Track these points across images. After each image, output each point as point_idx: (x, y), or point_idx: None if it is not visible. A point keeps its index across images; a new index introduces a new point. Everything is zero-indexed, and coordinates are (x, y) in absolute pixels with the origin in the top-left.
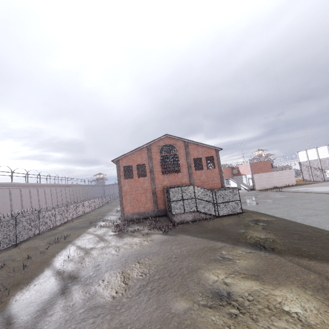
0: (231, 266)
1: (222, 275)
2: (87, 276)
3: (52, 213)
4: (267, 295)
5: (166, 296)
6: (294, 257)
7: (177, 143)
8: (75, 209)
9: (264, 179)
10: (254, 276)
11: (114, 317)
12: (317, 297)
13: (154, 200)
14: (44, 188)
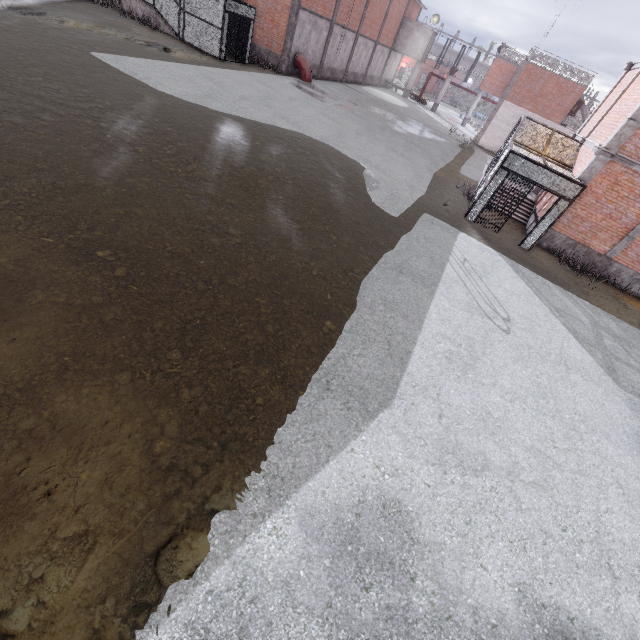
0: None
1: None
2: None
3: None
4: None
5: None
6: None
7: None
8: None
9: None
10: None
11: None
12: None
13: None
14: None
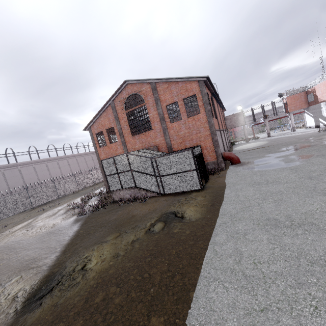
0: None
1: None
2: None
3: (72, 180)
4: None
5: None
6: None
7: (142, 89)
8: None
9: None
10: None
11: None
12: None
13: None
14: (91, 155)
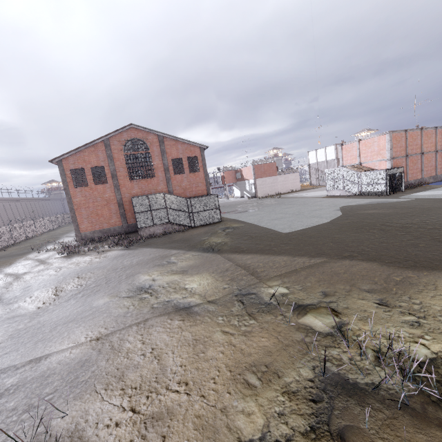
0: (171, 267)
1: (156, 274)
2: (12, 297)
3: None
4: (181, 281)
5: (95, 298)
6: (229, 254)
7: (148, 138)
8: (9, 233)
9: (268, 184)
10: (183, 271)
11: (33, 320)
12: (215, 277)
13: (121, 214)
14: None
